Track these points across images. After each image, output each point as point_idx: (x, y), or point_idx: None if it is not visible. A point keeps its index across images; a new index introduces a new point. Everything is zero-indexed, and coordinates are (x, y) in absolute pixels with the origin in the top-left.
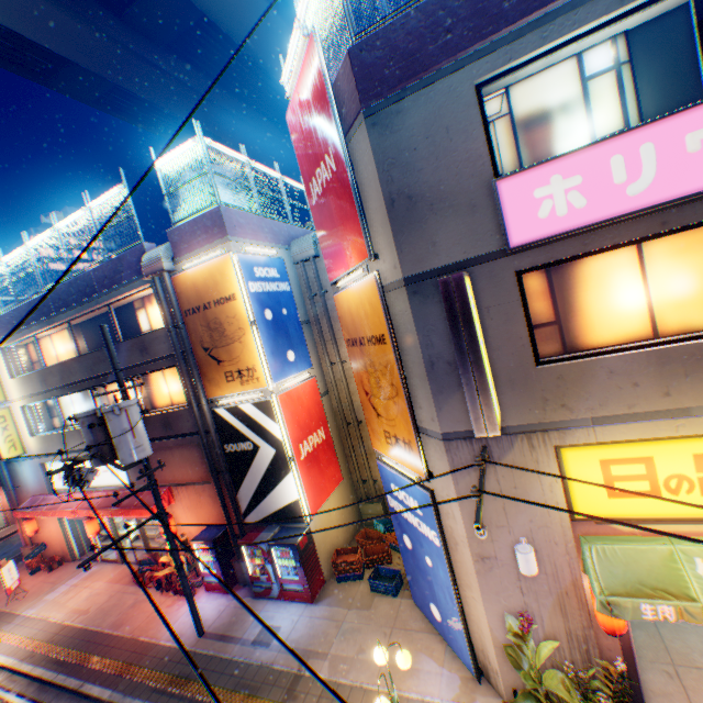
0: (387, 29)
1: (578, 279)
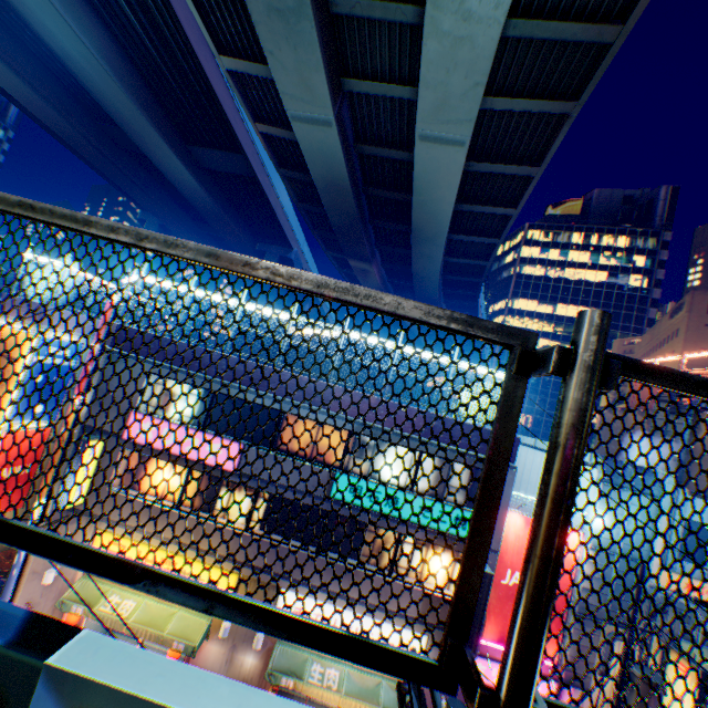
0: (136, 330)
1: (152, 461)
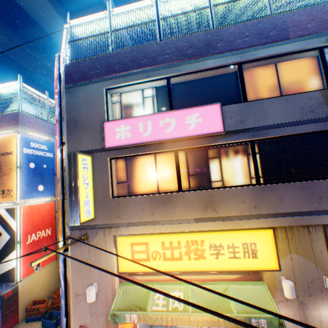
0: (79, 62)
1: (136, 165)
